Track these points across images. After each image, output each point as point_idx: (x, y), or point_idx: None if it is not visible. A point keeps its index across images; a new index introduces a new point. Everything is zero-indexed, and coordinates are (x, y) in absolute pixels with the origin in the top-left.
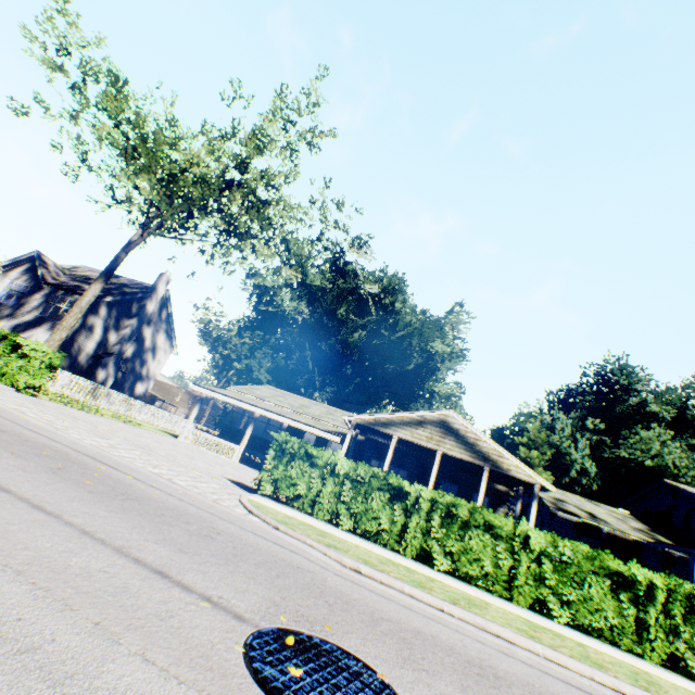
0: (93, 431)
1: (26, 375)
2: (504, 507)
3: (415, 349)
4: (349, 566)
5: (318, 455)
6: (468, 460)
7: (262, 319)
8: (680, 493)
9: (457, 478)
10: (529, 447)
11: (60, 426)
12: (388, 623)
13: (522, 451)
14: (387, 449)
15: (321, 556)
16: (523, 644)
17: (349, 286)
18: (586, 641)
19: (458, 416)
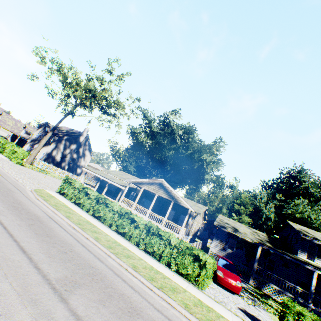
0: (18, 171)
1: (17, 158)
2: (192, 221)
3: (197, 159)
4: (37, 198)
5: (73, 182)
6: (166, 198)
7: (133, 146)
8: (292, 227)
9: (176, 208)
10: (240, 205)
11: (5, 168)
12: (11, 196)
13: (236, 206)
14: (149, 194)
15: (32, 195)
16: (59, 215)
17: (167, 131)
18: (108, 231)
19: (164, 181)
